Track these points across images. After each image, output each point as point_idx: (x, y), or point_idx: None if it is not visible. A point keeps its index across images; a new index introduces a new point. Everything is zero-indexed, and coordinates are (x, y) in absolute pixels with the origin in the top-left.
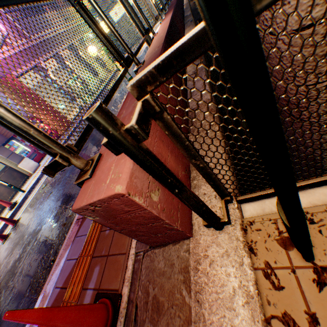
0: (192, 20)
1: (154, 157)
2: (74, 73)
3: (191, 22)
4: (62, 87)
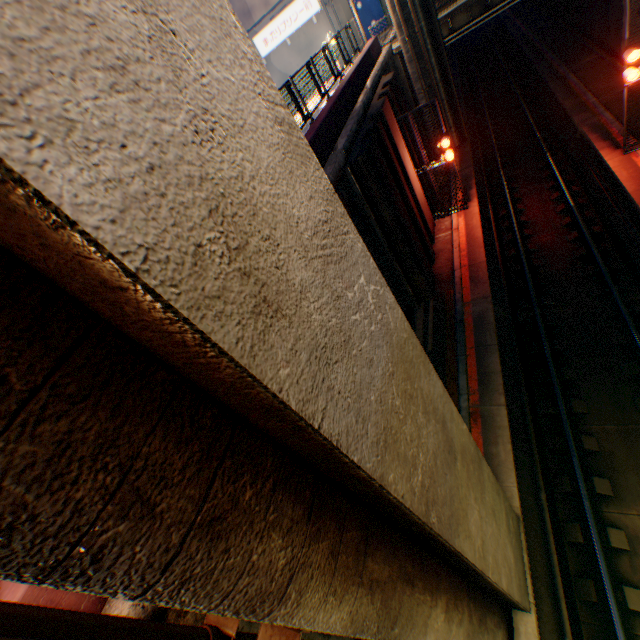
0: (329, 179)
1: None
2: None
3: None
4: None
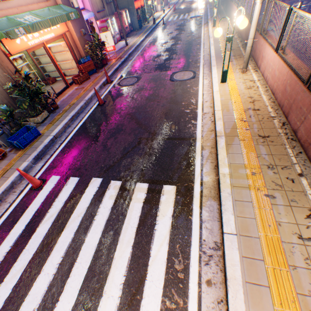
0: None
1: None
2: None
3: None
4: None
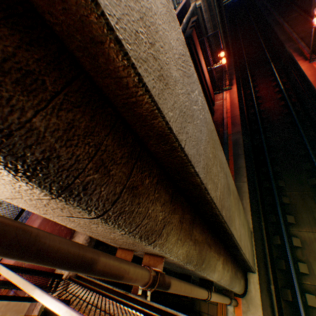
0: None
1: (1, 284)
2: None
3: None
4: None
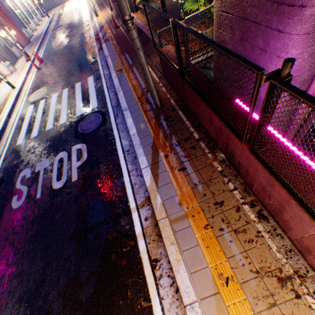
0: None
1: None
2: (20, 9)
3: None
4: (16, 14)
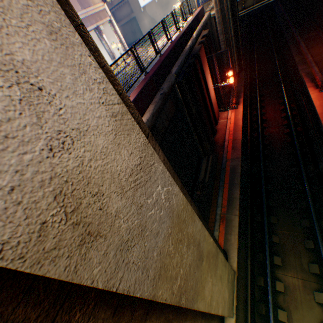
0: (164, 91)
1: None
2: None
3: (160, 95)
4: None
